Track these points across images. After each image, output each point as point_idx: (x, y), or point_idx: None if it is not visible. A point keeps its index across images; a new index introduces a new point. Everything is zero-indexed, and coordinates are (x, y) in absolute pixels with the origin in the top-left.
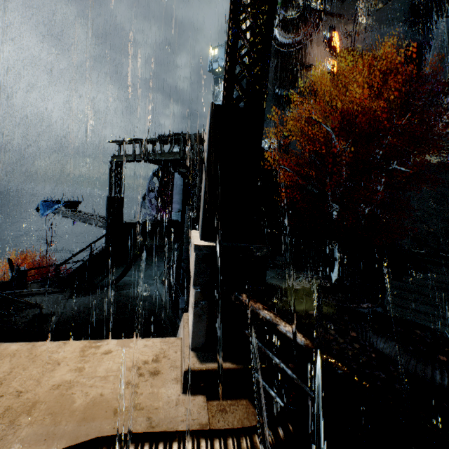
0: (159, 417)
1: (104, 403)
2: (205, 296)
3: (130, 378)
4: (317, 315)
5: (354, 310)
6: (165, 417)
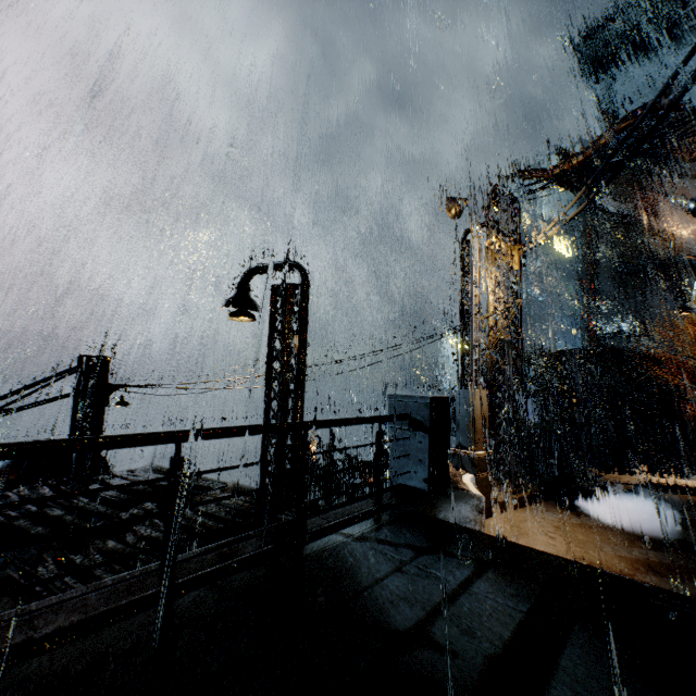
0: None
1: None
2: None
3: None
4: None
5: None
6: None
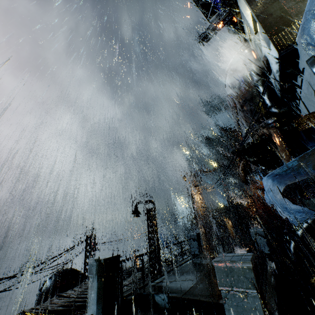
0: None
1: None
2: None
3: None
4: None
5: None
6: None
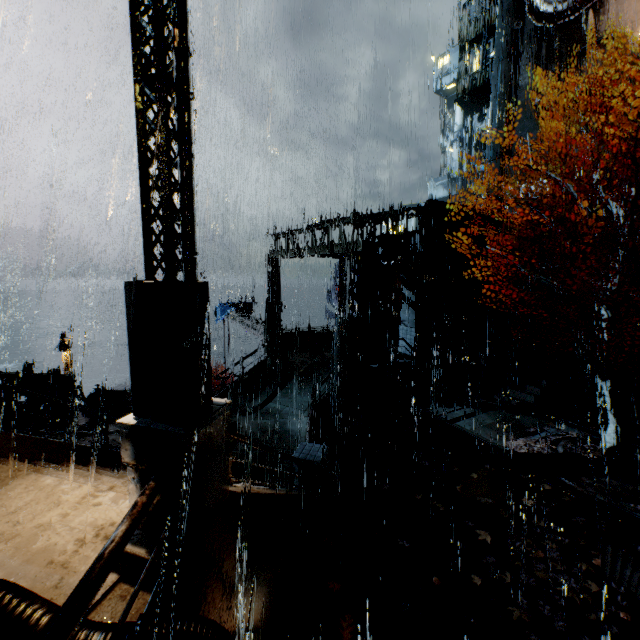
0: (70, 580)
1: (51, 551)
2: (136, 473)
3: (87, 535)
4: (538, 508)
5: (630, 516)
6: (73, 582)
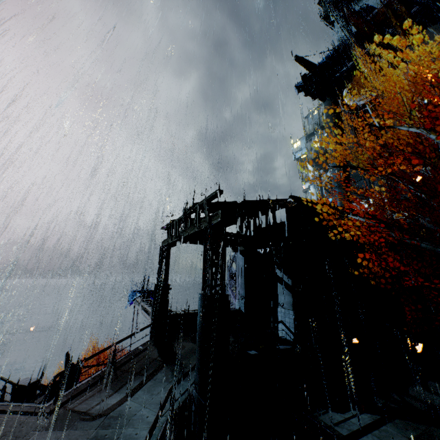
0: None
1: None
2: None
3: None
4: None
5: None
6: None
